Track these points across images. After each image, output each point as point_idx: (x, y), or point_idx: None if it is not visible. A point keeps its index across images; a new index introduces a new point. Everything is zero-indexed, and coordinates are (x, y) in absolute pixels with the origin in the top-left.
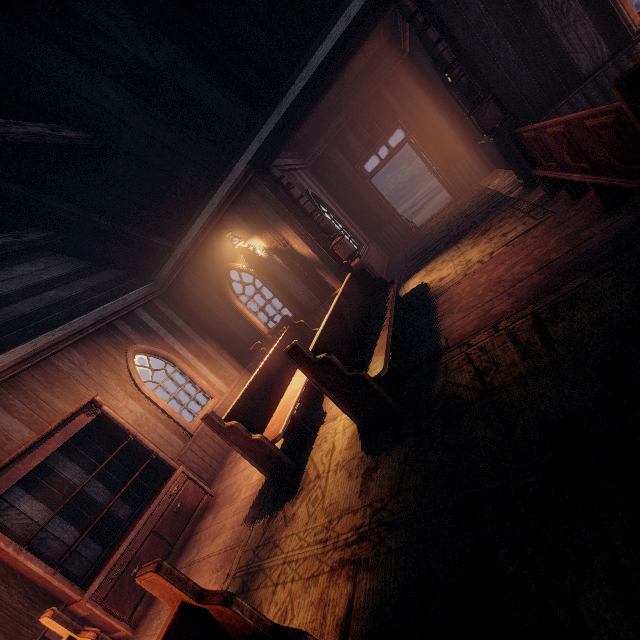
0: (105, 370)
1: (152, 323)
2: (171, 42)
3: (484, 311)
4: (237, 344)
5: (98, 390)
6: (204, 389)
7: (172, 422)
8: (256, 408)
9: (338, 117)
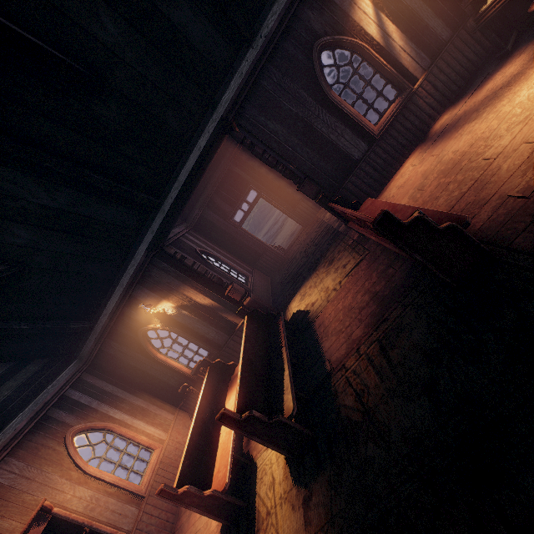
0: (46, 466)
1: (84, 399)
2: (69, 188)
3: (348, 335)
4: (166, 389)
5: (43, 490)
6: (145, 444)
7: (122, 491)
8: (200, 460)
9: (206, 190)
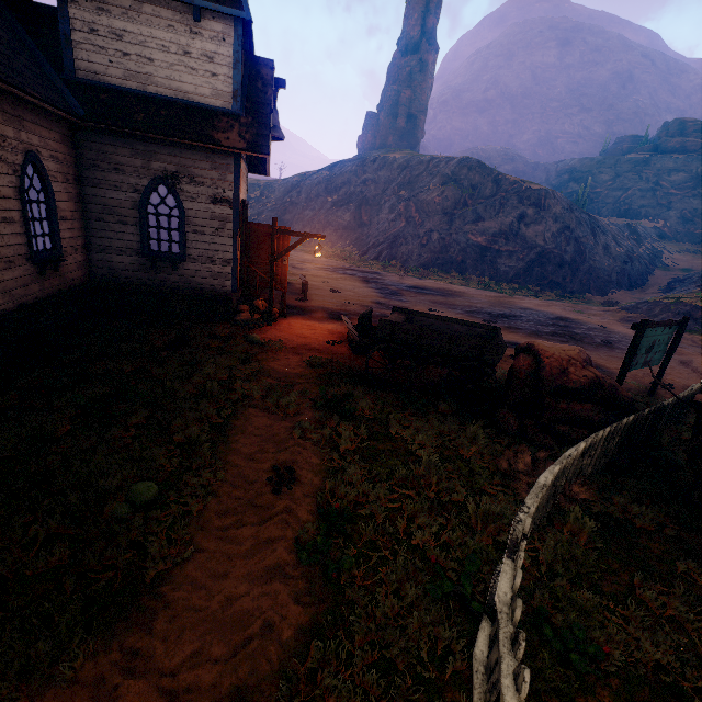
0: None
1: None
2: None
3: None
4: None
5: None
6: None
7: None
8: None
9: None
